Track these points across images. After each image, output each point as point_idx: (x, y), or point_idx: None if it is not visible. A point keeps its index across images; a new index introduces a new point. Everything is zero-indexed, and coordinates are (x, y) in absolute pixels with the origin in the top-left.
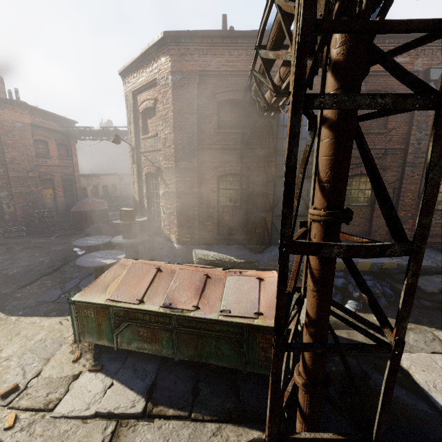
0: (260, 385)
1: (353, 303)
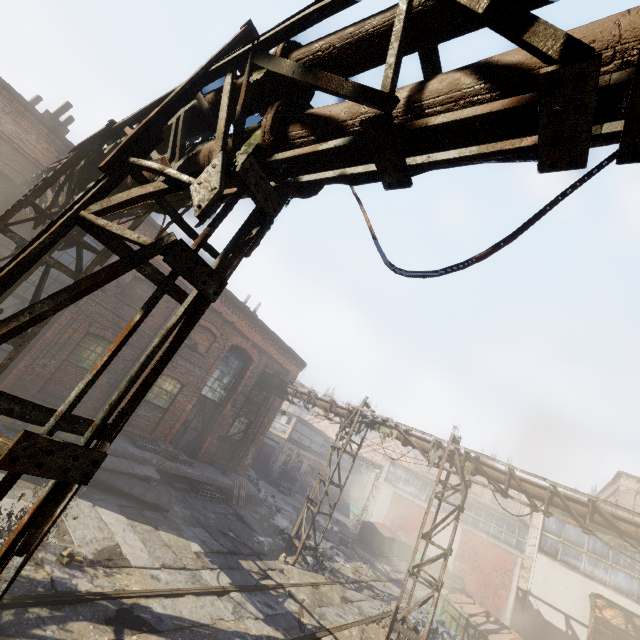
0: None
1: None
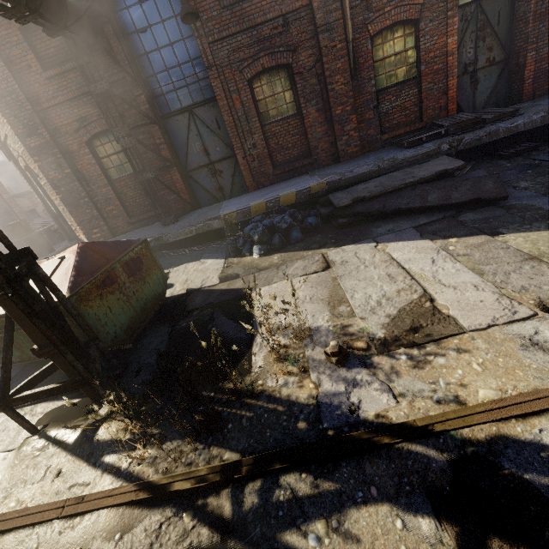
0: None
1: (256, 248)
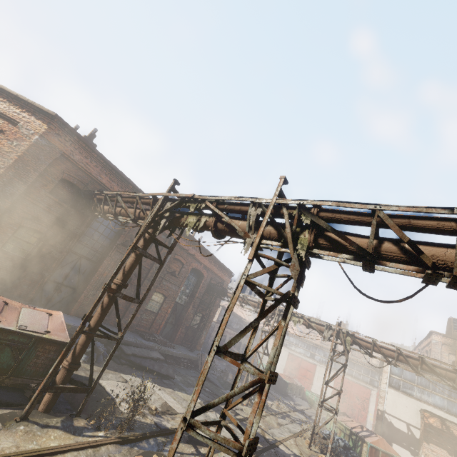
0: (10, 392)
1: (84, 356)
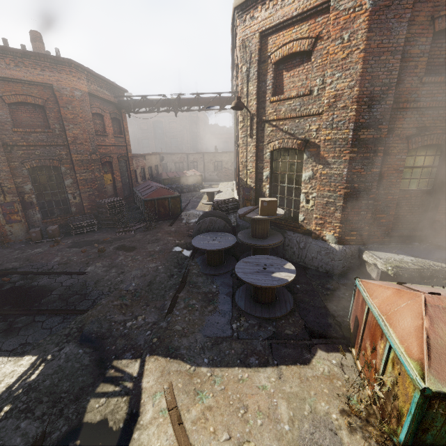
0: None
1: None
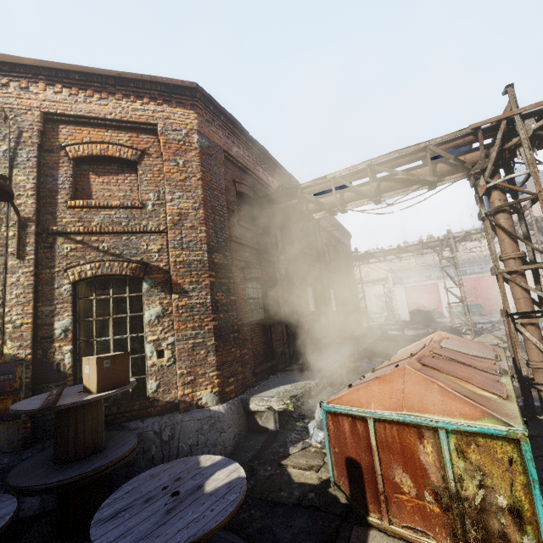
0: None
1: None
